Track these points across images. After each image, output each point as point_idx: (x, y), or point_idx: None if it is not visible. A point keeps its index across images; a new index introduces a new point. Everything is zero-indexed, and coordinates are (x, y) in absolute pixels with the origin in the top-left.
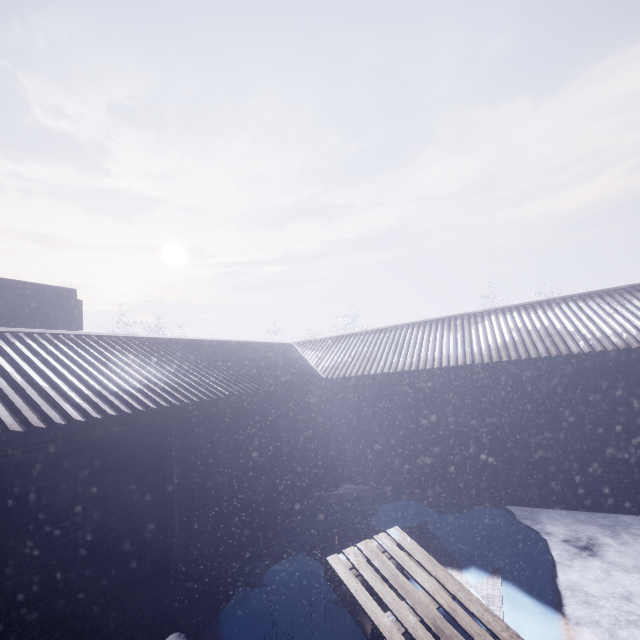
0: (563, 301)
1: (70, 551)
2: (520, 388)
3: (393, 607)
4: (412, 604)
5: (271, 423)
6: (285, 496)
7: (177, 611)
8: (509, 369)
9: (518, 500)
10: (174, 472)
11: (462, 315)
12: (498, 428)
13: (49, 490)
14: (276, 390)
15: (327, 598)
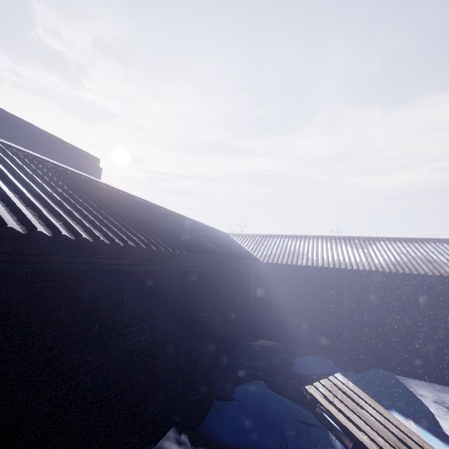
0: (432, 241)
1: (136, 350)
2: (405, 293)
3: (365, 429)
4: (376, 429)
5: (232, 285)
6: (231, 339)
7: (179, 410)
8: (403, 279)
9: (391, 369)
10: (192, 305)
11: (358, 237)
12: (384, 318)
13: (133, 299)
14: (243, 262)
15: (292, 417)
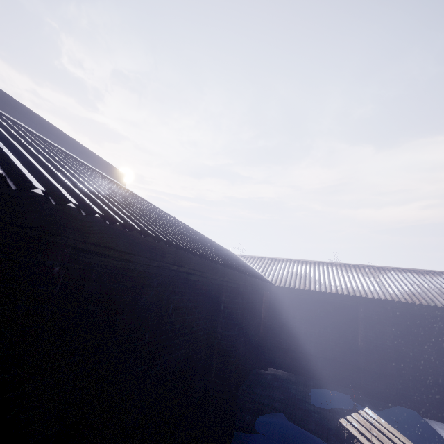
0: (442, 274)
1: (174, 365)
2: (422, 326)
3: None
4: None
5: (248, 306)
6: (244, 365)
7: (202, 440)
8: (419, 310)
9: (411, 409)
10: (219, 323)
11: (368, 266)
12: (402, 351)
13: (176, 310)
14: (260, 283)
15: None
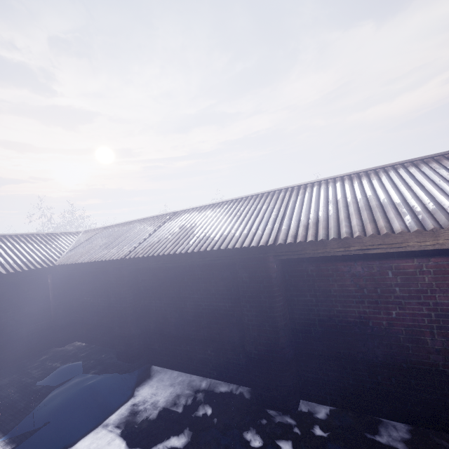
0: (229, 202)
1: None
2: (160, 277)
3: None
4: None
5: None
6: None
7: None
8: (144, 264)
9: (157, 362)
10: None
11: (173, 212)
12: (148, 307)
13: None
14: None
15: None
